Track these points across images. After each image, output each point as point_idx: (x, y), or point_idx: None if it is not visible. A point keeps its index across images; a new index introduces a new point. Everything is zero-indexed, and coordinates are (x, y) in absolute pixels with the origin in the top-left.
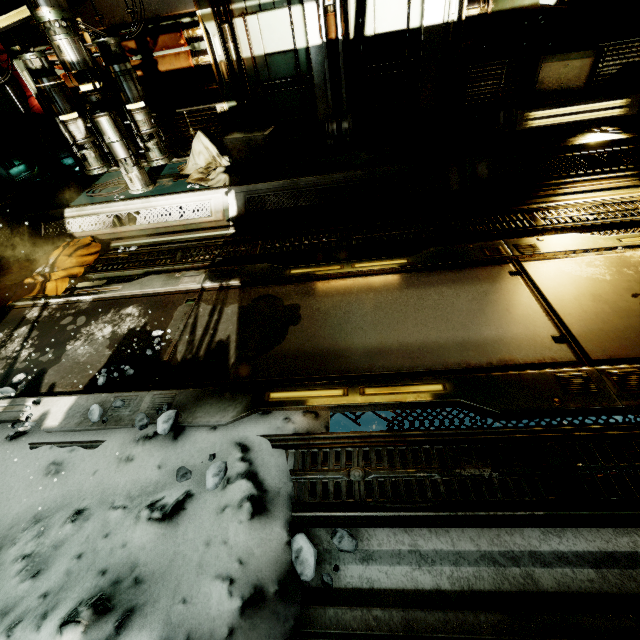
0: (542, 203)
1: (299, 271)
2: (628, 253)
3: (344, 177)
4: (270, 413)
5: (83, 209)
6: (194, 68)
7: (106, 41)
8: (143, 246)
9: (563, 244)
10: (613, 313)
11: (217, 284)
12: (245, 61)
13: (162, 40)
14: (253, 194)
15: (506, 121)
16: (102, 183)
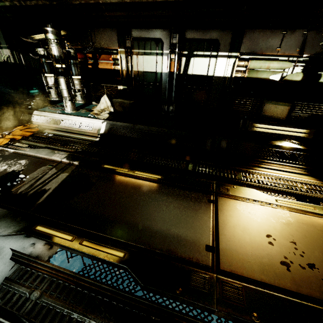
0: (248, 168)
1: (108, 166)
2: (278, 209)
3: (157, 129)
4: (29, 237)
5: (41, 112)
6: (113, 70)
7: (70, 50)
8: (56, 135)
9: (245, 193)
10: (249, 242)
11: (68, 161)
12: (134, 72)
13: (102, 56)
14: (114, 126)
15: (243, 125)
16: (59, 105)
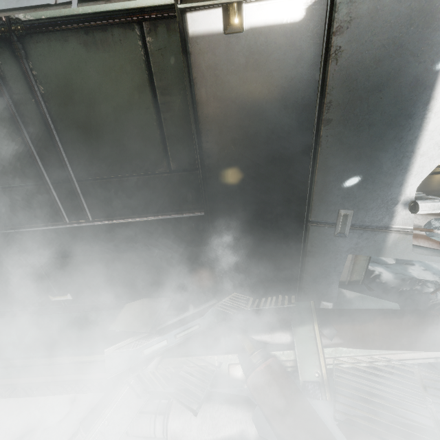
0: None
1: None
2: None
3: None
4: None
5: None
6: None
7: None
8: None
9: None
10: None
11: None
12: None
13: None
14: None
15: None
16: None
